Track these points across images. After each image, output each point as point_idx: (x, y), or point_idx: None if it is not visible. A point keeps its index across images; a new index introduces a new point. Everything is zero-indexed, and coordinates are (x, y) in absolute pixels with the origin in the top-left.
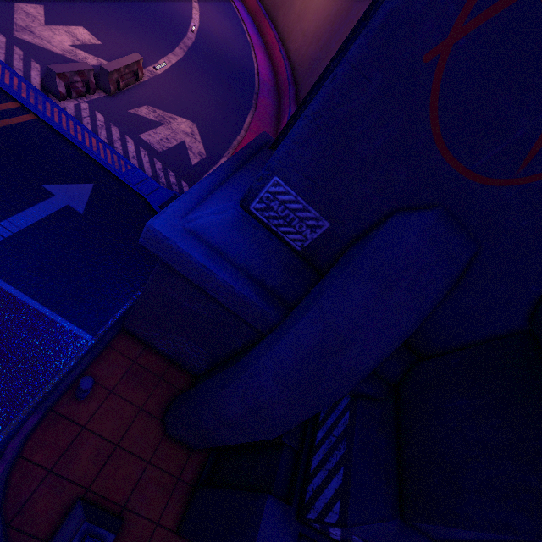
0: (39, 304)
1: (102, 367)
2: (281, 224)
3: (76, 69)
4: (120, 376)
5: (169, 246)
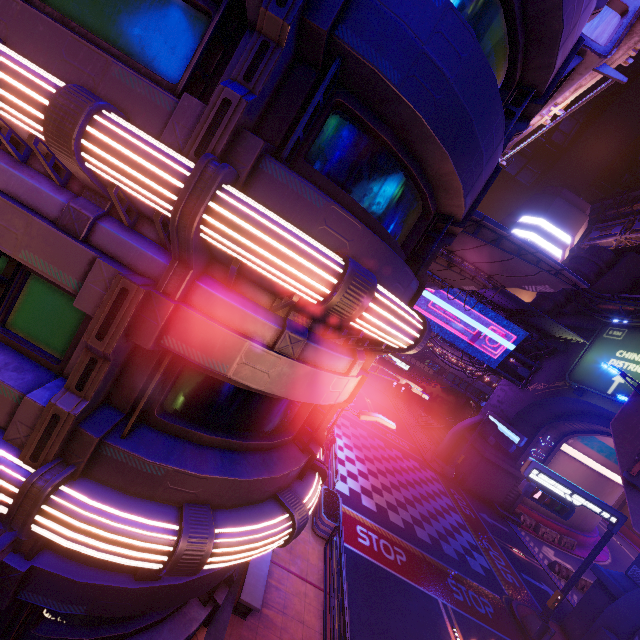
0: (532, 596)
1: (549, 622)
2: (637, 580)
3: (566, 567)
4: (555, 630)
5: (599, 569)
